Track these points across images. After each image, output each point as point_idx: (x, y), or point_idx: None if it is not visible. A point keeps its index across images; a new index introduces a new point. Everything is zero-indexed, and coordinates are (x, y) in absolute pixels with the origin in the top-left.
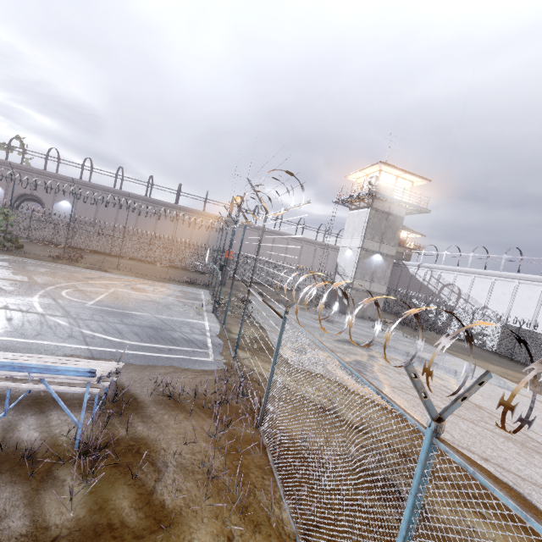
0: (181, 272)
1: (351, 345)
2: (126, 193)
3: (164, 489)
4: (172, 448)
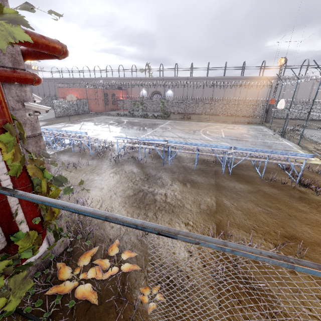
0: (235, 118)
1: None
2: (196, 78)
3: None
4: None
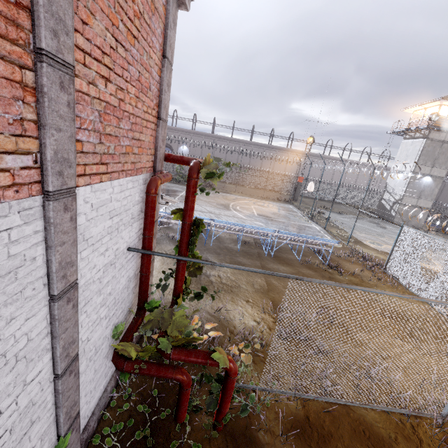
0: (263, 191)
1: None
2: (219, 136)
3: (365, 279)
4: (356, 271)
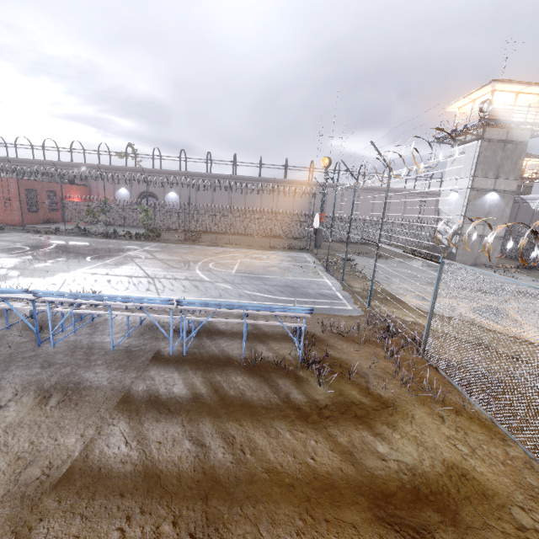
0: (276, 240)
1: (474, 291)
2: (217, 175)
3: (374, 387)
4: (363, 365)
